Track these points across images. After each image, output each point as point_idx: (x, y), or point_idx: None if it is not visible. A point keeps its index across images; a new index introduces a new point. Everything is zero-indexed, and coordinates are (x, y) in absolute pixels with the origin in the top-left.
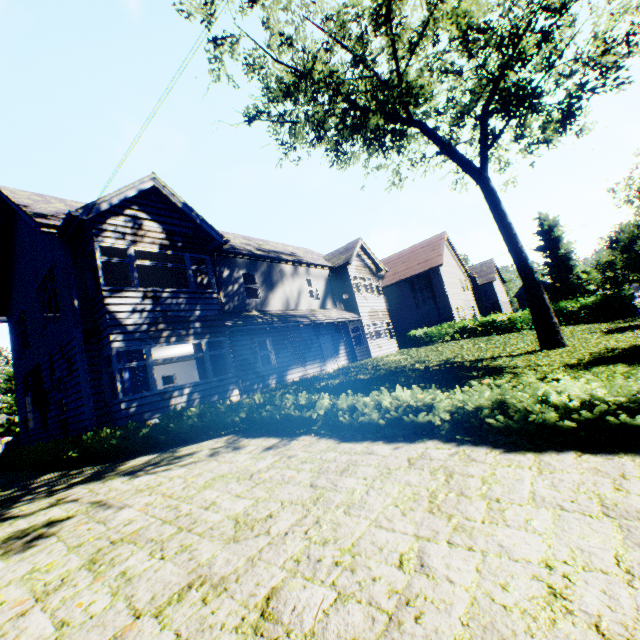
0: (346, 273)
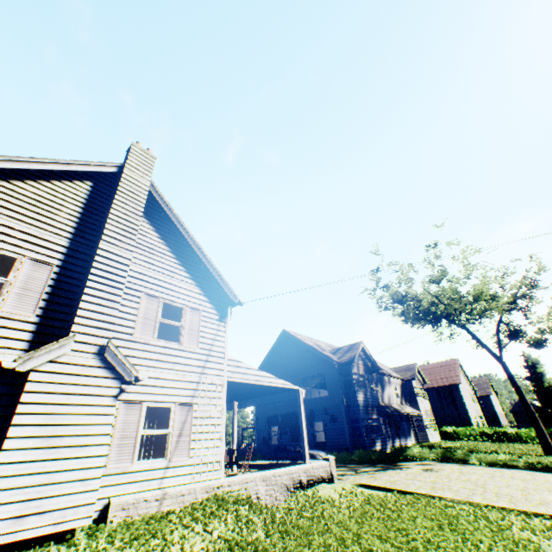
0: (411, 383)
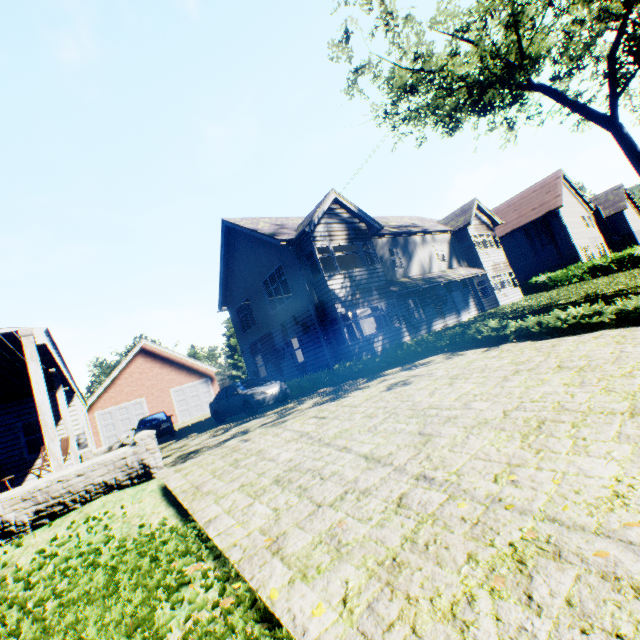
0: (466, 234)
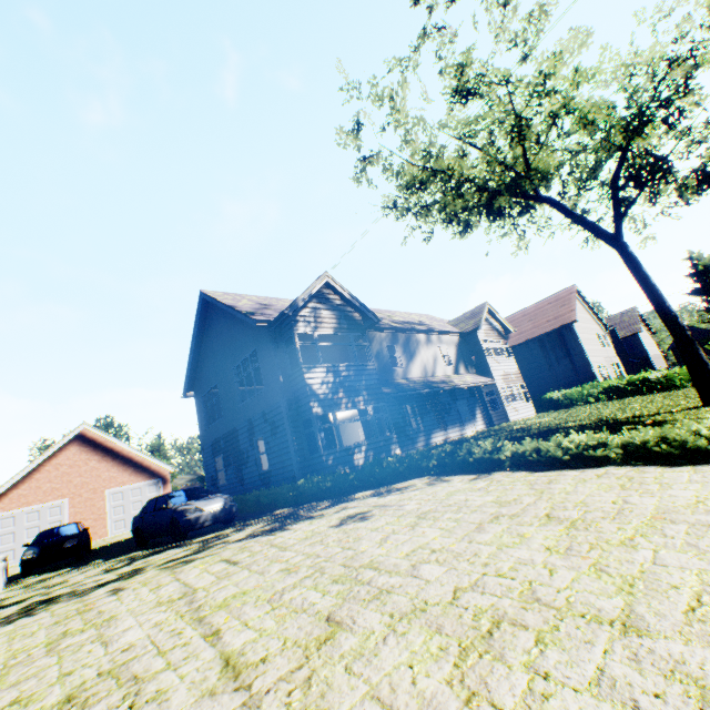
0: (475, 338)
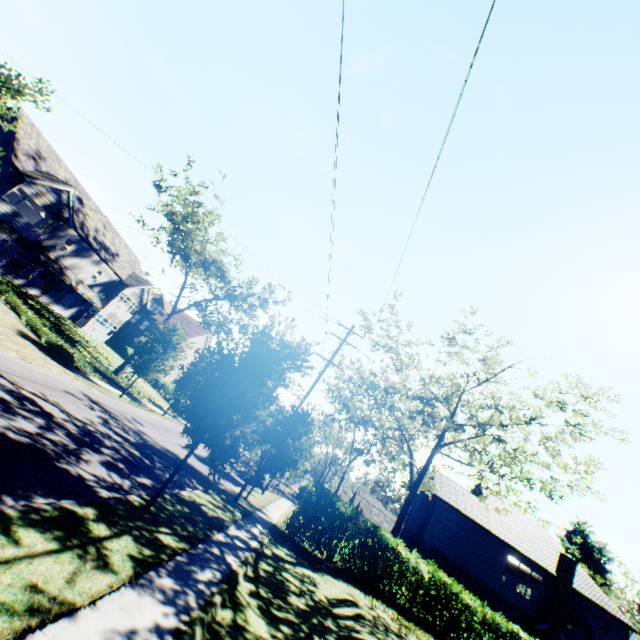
0: (125, 289)
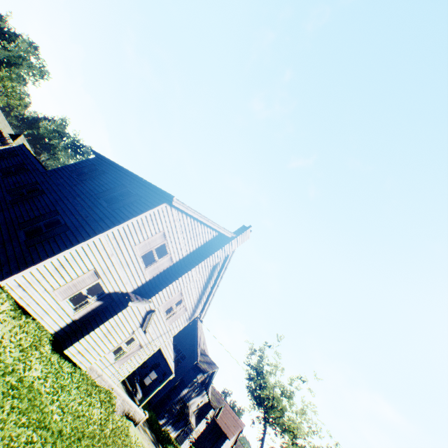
0: (210, 409)
